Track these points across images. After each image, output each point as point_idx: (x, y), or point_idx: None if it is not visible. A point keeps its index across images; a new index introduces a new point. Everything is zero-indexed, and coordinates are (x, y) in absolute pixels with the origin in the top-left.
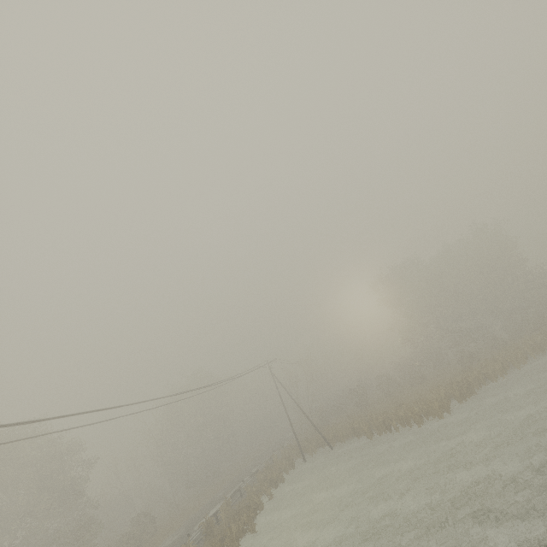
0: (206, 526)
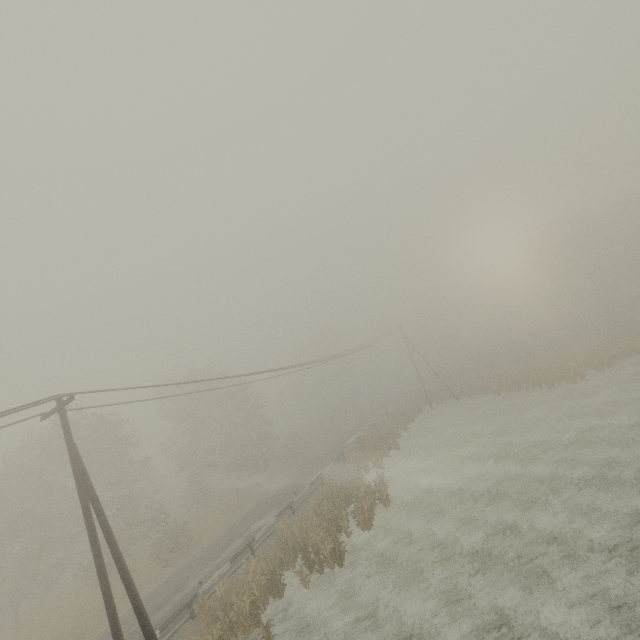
0: (360, 442)
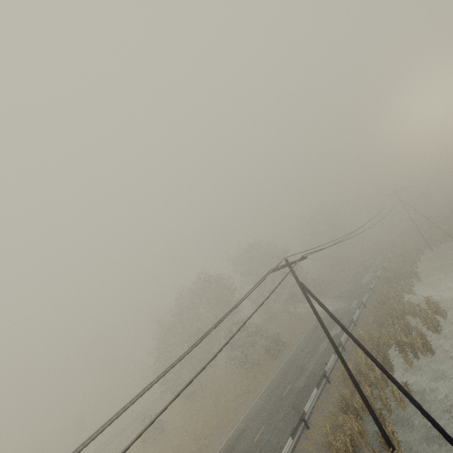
0: (385, 279)
